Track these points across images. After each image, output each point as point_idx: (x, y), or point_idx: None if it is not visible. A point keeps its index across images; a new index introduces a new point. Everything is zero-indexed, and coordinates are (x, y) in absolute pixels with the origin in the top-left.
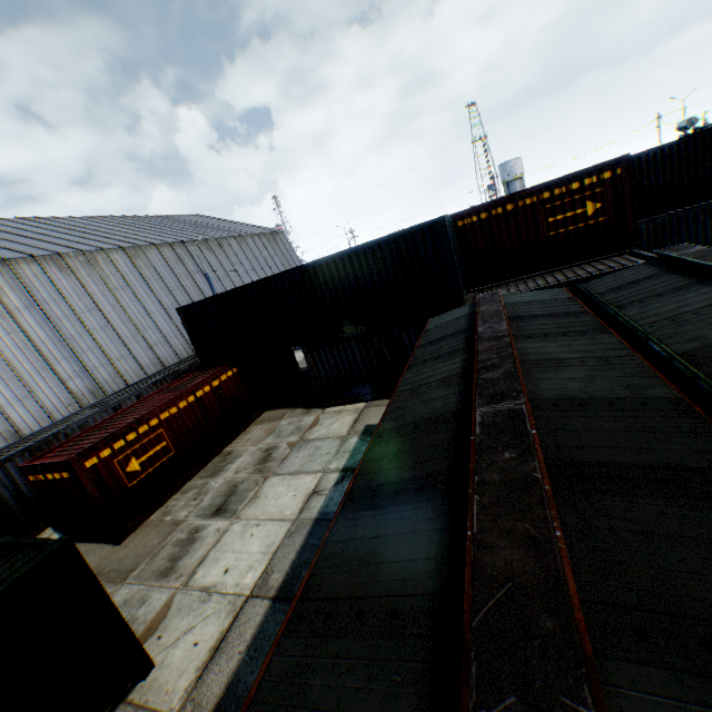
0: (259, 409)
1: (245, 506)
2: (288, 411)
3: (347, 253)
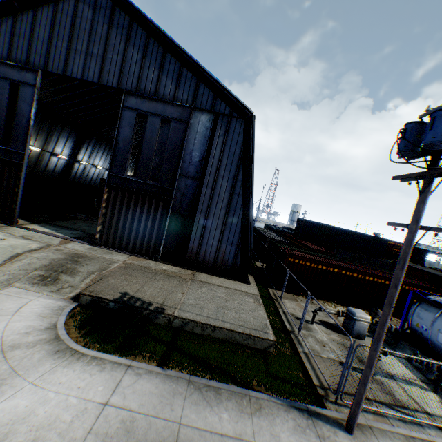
0: None
1: None
2: None
3: (363, 234)
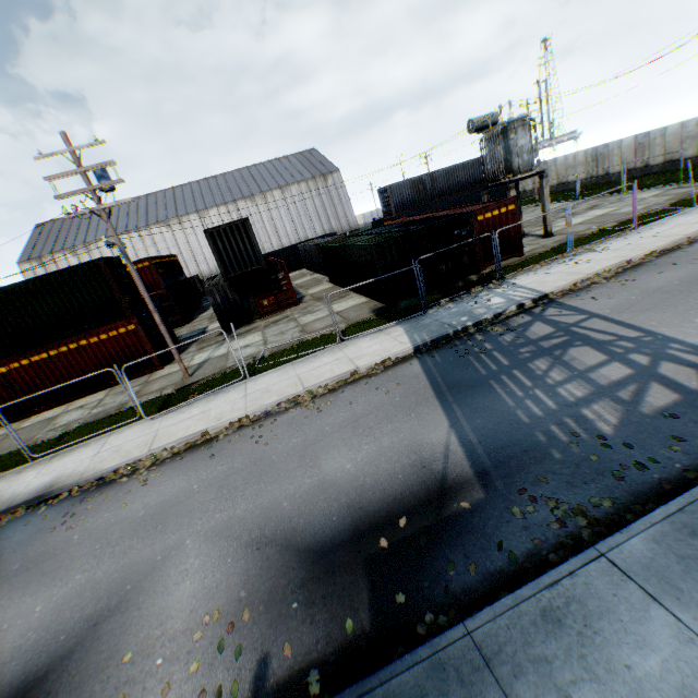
0: None
1: None
2: None
3: None
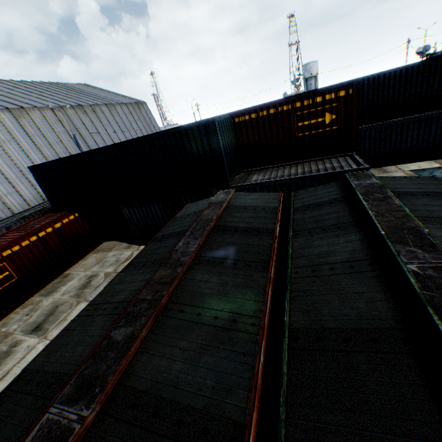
0: (99, 241)
1: (55, 327)
2: (118, 244)
3: (145, 138)
